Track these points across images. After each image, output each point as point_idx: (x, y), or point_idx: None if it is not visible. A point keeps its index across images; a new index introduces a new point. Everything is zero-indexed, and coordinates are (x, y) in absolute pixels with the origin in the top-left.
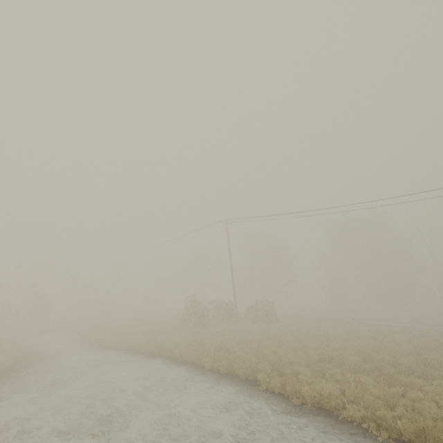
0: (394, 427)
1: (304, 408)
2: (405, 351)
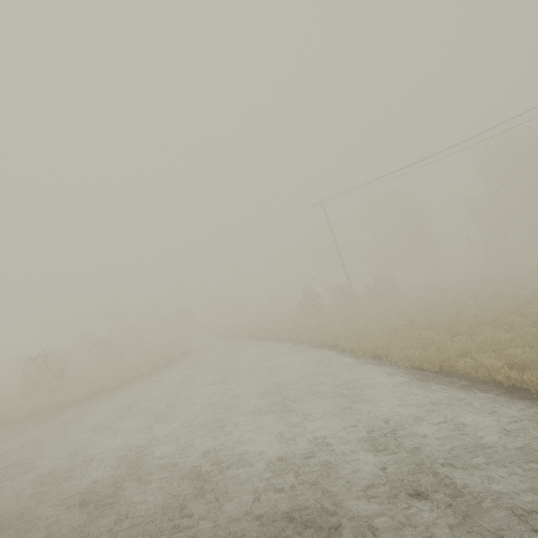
0: (417, 359)
1: (363, 357)
2: (519, 304)
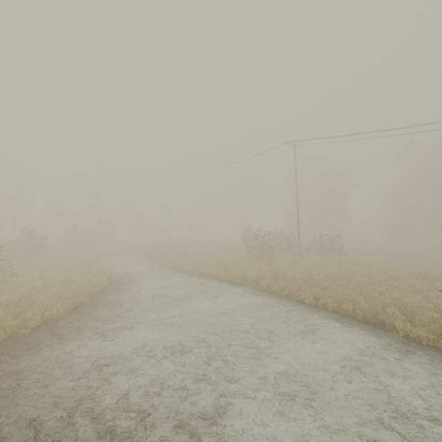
0: None
1: None
2: None
